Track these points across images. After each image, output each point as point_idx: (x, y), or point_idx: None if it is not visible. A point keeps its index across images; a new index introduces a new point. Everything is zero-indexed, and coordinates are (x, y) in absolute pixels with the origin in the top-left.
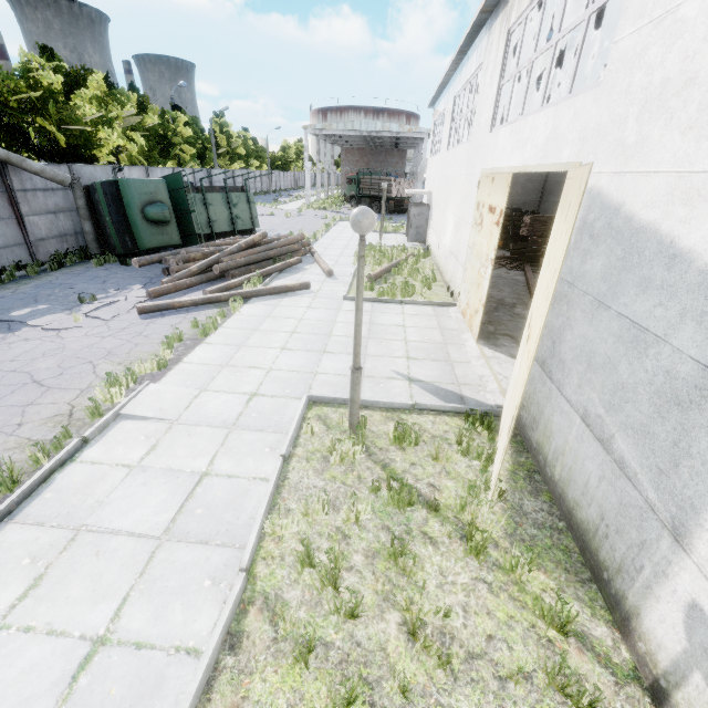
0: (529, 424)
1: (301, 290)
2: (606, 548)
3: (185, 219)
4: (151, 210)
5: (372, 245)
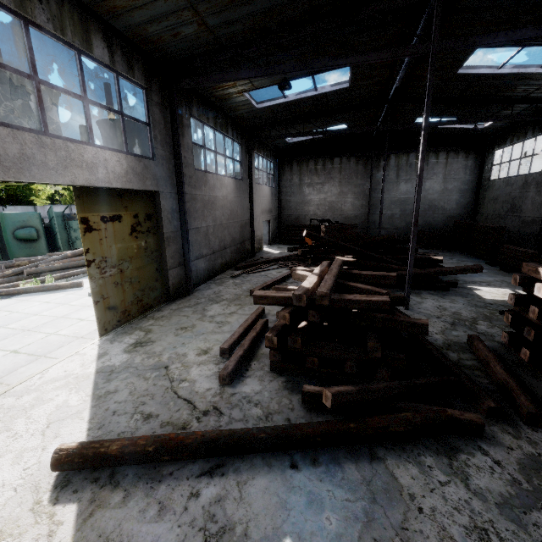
0: None
1: (74, 288)
2: None
3: (57, 237)
4: (19, 232)
5: None
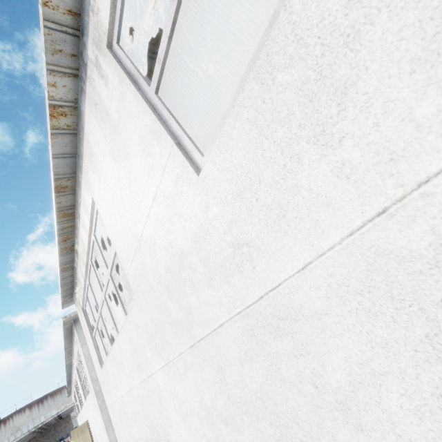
0: None
1: None
2: None
3: None
4: None
5: None
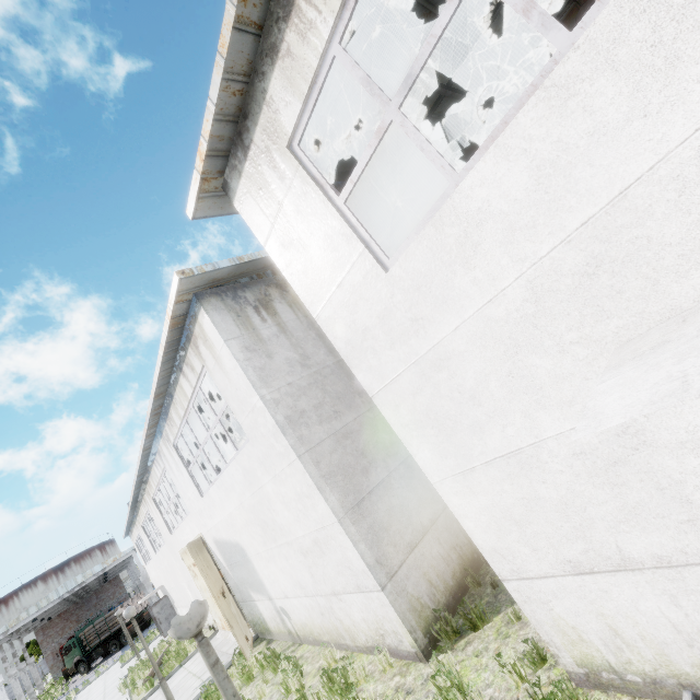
0: (260, 628)
1: None
2: (280, 626)
3: None
4: None
5: (132, 667)
